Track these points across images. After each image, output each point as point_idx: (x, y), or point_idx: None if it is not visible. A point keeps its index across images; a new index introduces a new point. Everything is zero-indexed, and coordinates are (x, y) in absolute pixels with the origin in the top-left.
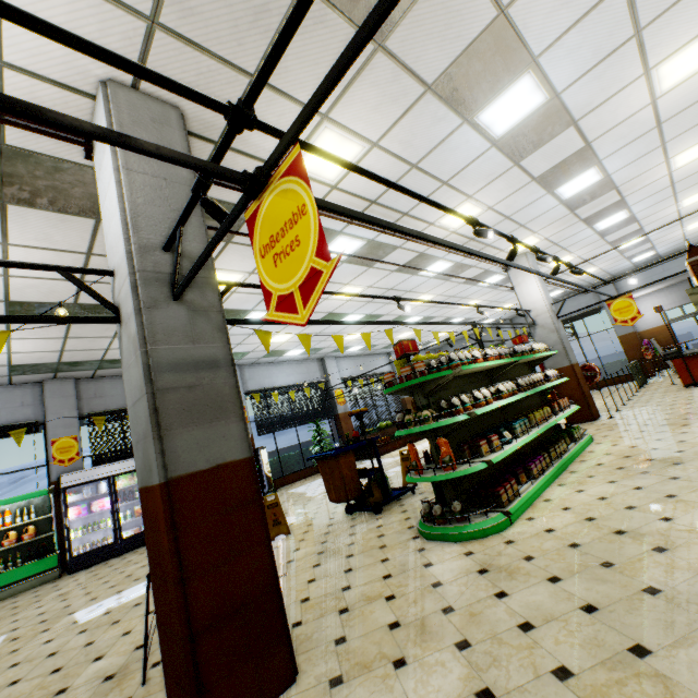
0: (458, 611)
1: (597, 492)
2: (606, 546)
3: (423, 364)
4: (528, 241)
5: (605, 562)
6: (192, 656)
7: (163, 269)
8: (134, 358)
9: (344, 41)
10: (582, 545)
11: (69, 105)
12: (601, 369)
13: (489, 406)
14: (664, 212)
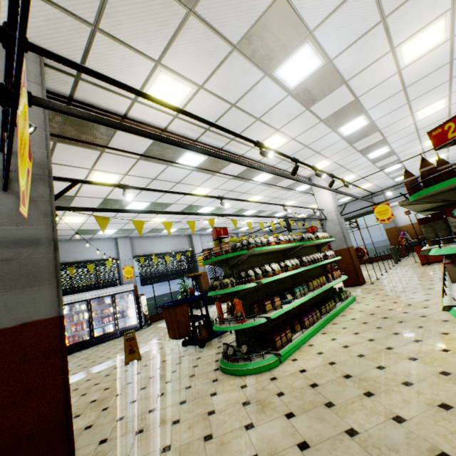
0: (214, 439)
1: (344, 341)
2: (334, 388)
3: (228, 245)
4: (323, 163)
5: (329, 402)
6: None
7: None
8: None
9: (161, 4)
10: (319, 386)
11: None
12: (373, 250)
13: (274, 277)
14: (413, 149)
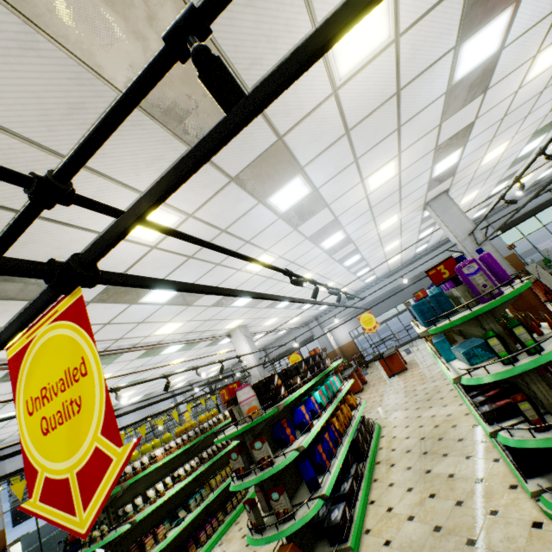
0: None
1: None
2: None
3: None
4: (236, 322)
5: None
6: None
7: None
8: None
9: None
10: None
11: None
12: None
13: (155, 503)
14: None
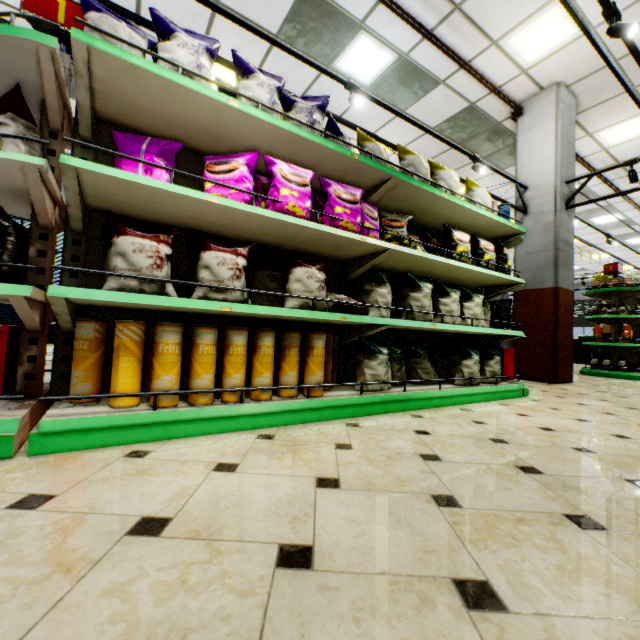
0: None
1: None
2: None
3: (629, 280)
4: None
5: None
6: (553, 352)
7: (564, 193)
8: (542, 232)
9: None
10: None
11: (526, 91)
12: None
13: None
14: None
